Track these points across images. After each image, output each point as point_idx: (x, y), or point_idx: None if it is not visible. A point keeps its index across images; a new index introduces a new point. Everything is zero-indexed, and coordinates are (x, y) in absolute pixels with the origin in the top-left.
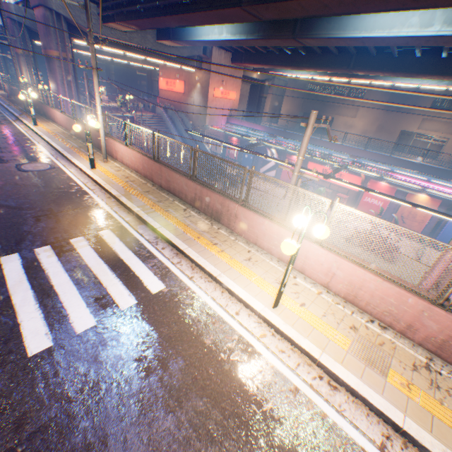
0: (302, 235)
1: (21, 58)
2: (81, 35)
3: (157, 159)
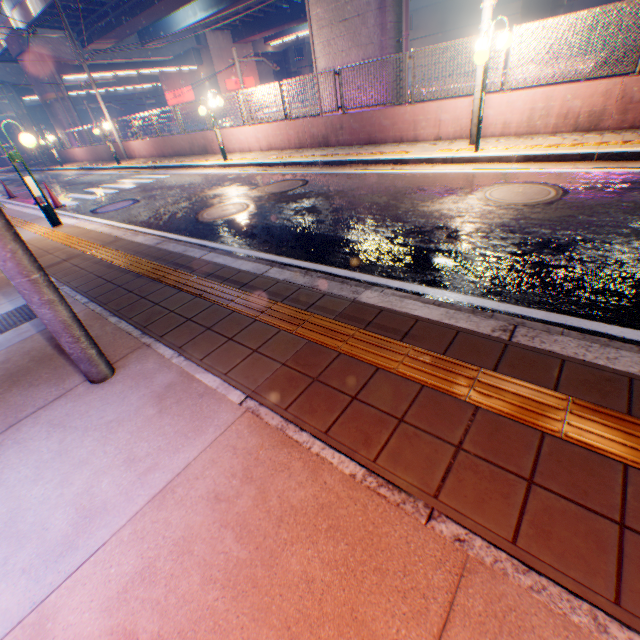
0: (213, 108)
1: (18, 121)
2: (68, 70)
3: (160, 134)
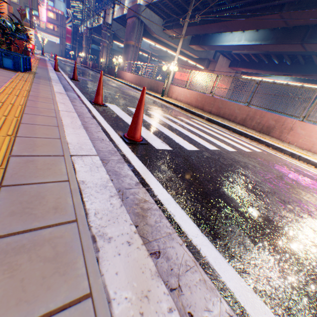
0: None
1: (105, 48)
2: (148, 36)
3: (213, 93)
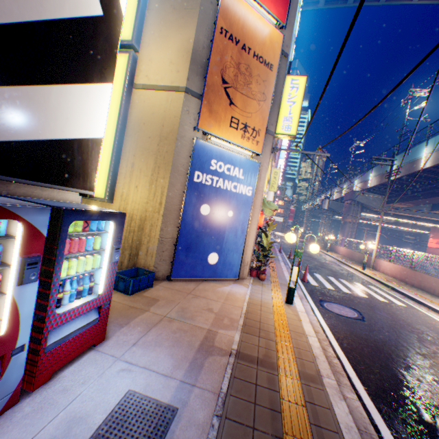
0: None
1: (322, 223)
2: (367, 211)
3: (412, 266)
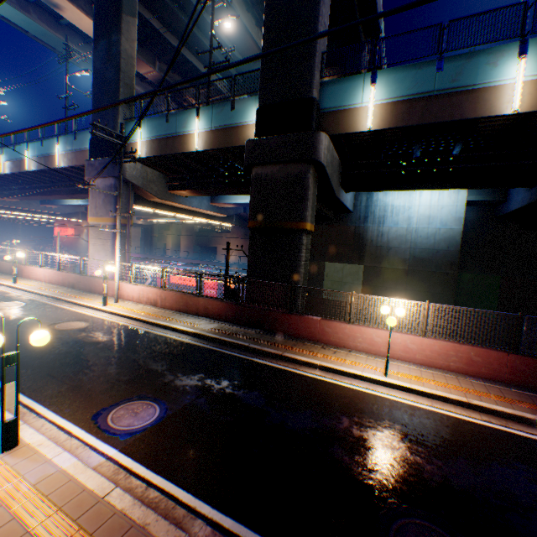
0: (18, 257)
1: None
2: None
3: None
